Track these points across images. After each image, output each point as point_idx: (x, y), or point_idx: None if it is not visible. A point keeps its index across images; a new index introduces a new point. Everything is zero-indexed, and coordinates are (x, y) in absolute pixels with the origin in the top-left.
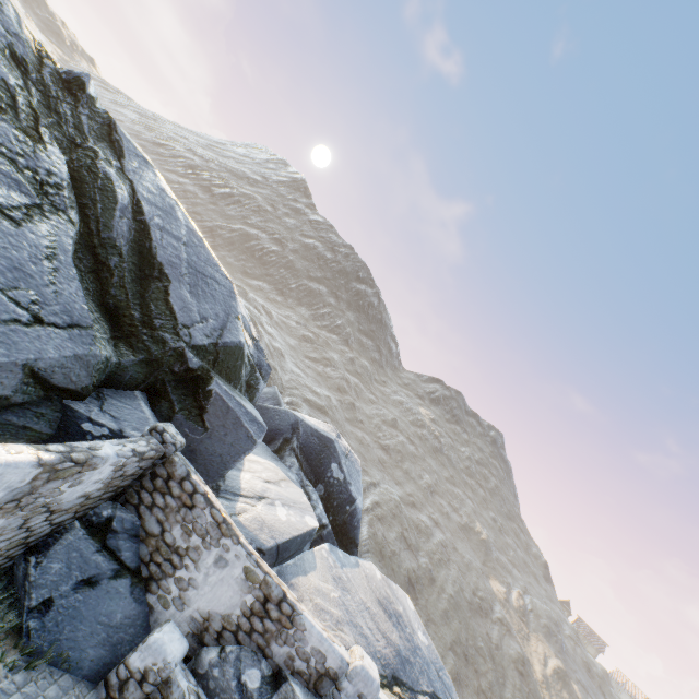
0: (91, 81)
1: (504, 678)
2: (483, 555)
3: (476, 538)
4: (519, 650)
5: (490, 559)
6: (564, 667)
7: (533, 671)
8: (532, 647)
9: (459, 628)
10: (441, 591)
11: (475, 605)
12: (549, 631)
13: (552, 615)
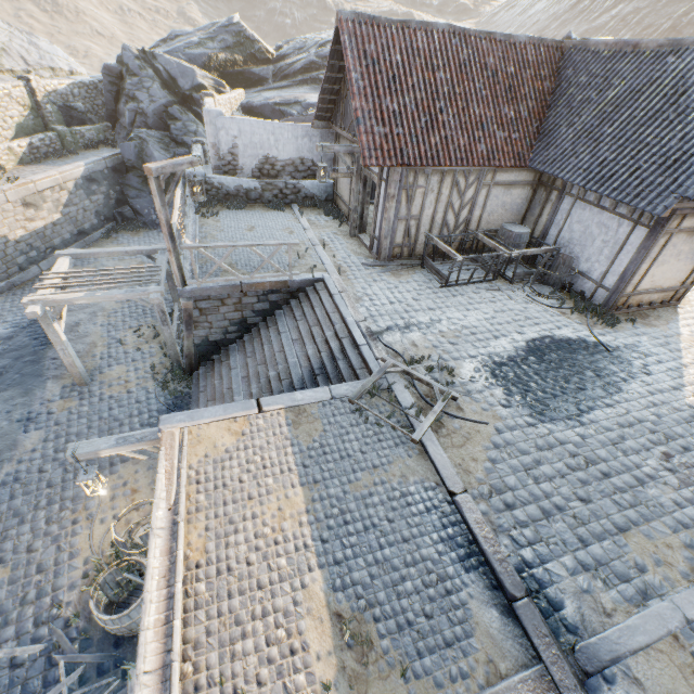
0: (571, 34)
1: None
2: None
3: None
4: None
5: None
6: None
7: None
8: None
9: None
10: None
11: None
12: None
13: None
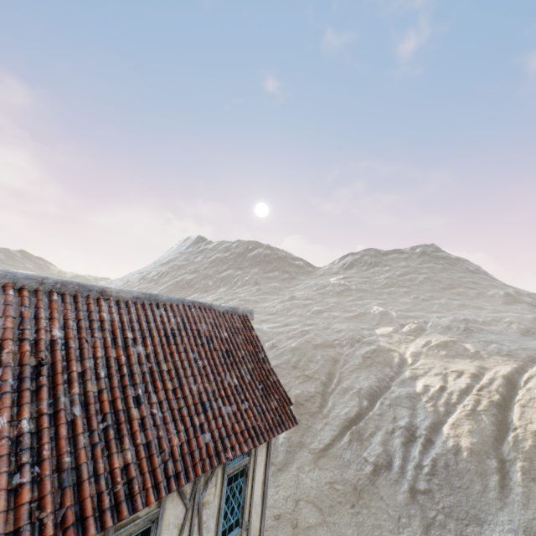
0: None
1: (343, 365)
2: (377, 321)
3: (371, 316)
4: (373, 348)
5: (386, 319)
6: (450, 339)
7: (395, 353)
8: (413, 344)
9: (291, 357)
10: (281, 349)
11: (329, 344)
12: (447, 328)
13: (458, 318)
